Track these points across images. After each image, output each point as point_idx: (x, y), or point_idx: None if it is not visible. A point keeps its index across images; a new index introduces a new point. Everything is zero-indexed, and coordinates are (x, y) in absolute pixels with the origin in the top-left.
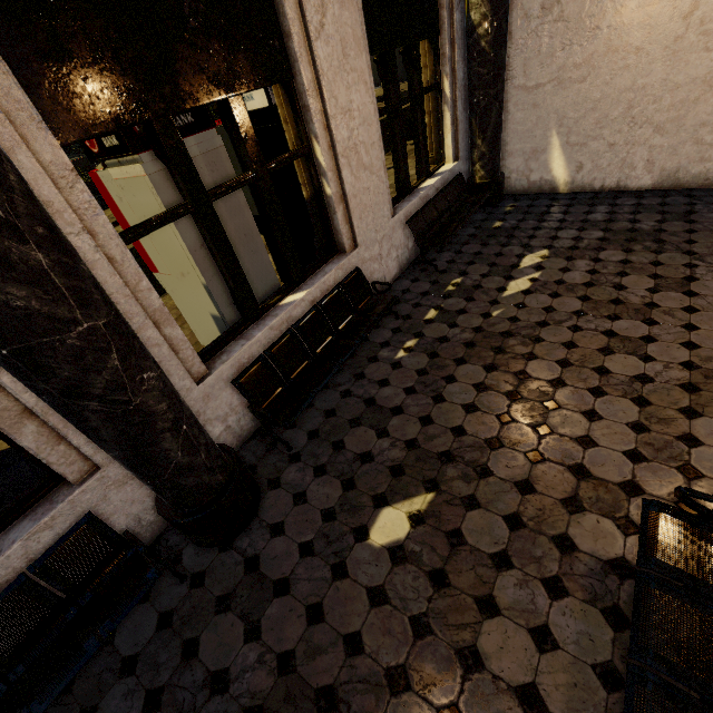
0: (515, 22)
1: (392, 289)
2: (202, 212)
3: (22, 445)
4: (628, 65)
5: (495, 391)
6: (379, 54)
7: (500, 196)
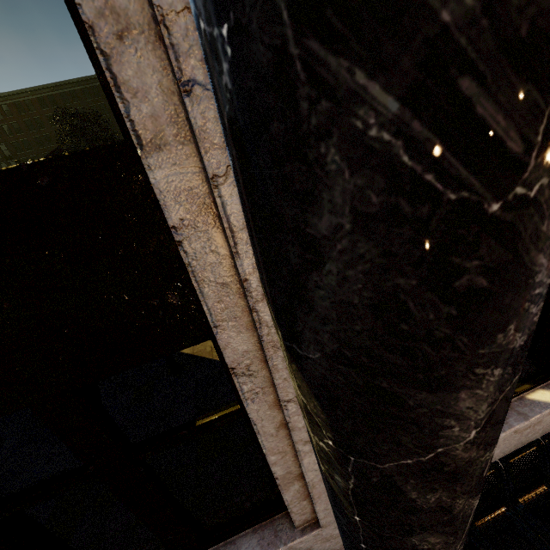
0: None
1: None
2: None
3: (284, 496)
4: None
5: None
6: None
7: None
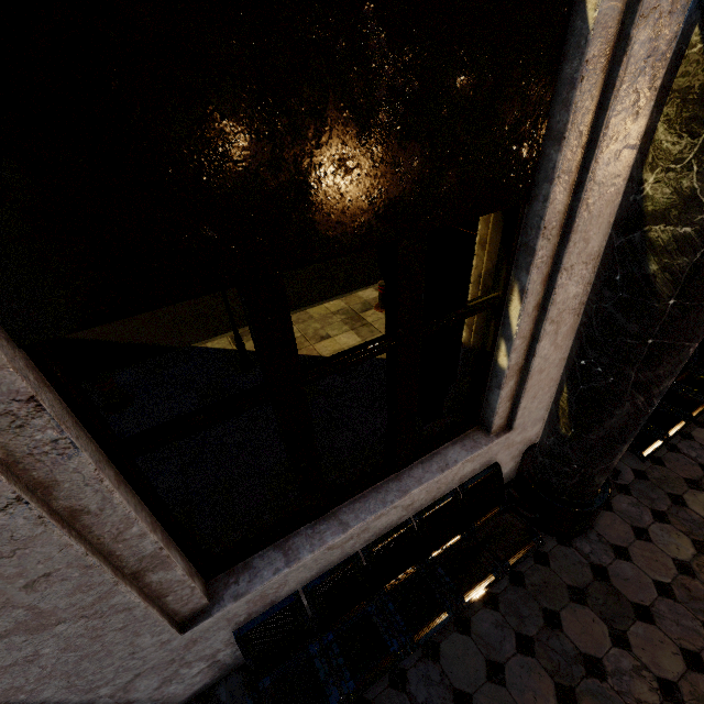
0: None
1: None
2: None
3: (501, 393)
4: None
5: None
6: None
7: None
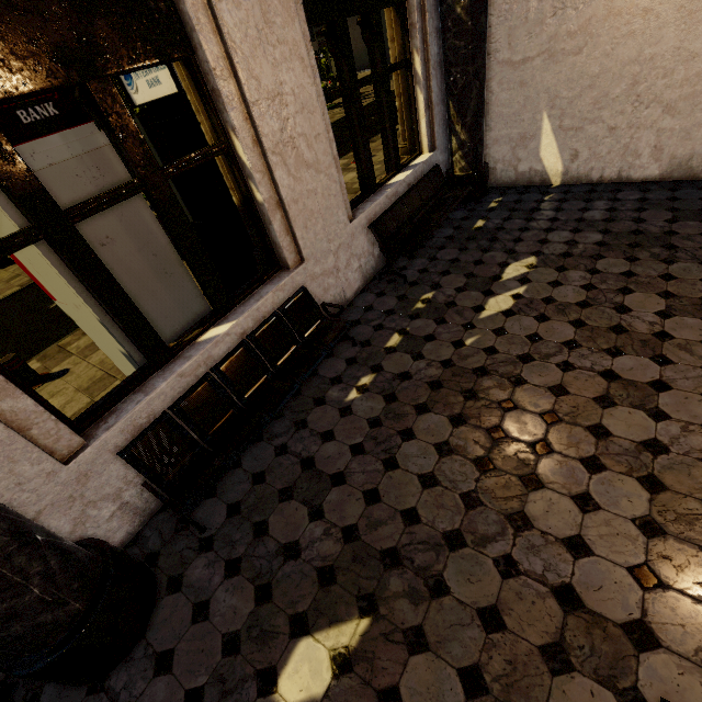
0: None
1: (354, 305)
2: (57, 238)
3: None
4: (634, 31)
5: (461, 456)
6: (327, 23)
7: (484, 190)
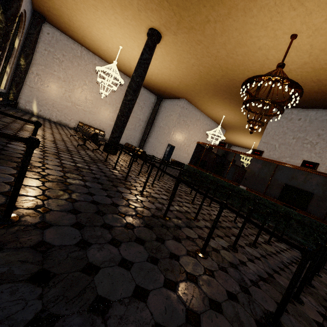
0: (29, 71)
1: None
2: None
3: None
4: (53, 96)
5: None
6: None
7: (17, 107)
